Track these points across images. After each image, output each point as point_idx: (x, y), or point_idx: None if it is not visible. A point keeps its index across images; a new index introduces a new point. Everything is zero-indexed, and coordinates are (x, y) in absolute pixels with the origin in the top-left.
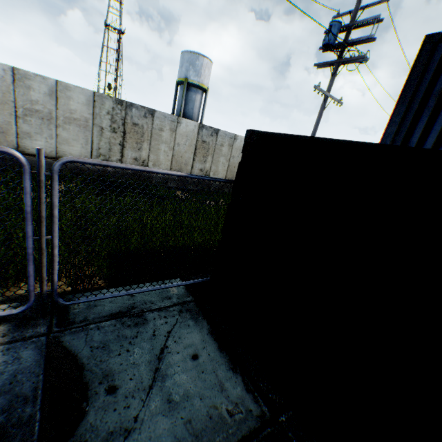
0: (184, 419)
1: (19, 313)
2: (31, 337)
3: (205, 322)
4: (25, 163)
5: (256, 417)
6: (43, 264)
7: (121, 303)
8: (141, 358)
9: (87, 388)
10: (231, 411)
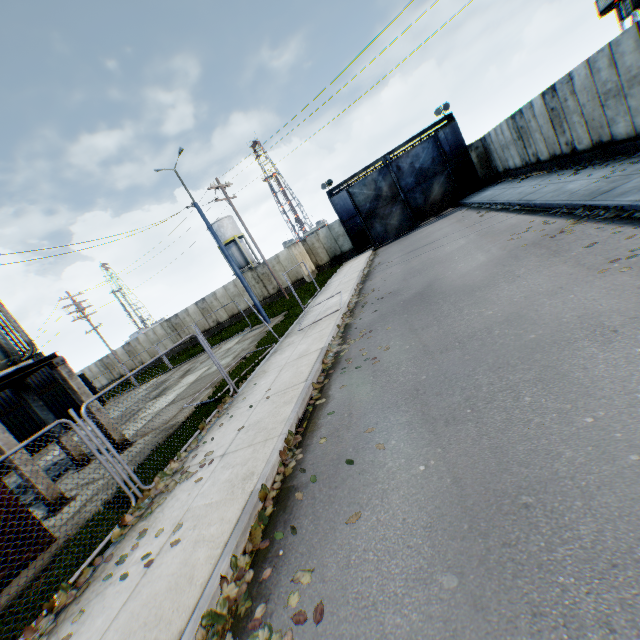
0: None
1: None
2: None
3: None
4: None
5: None
6: None
7: None
8: None
9: None
10: None
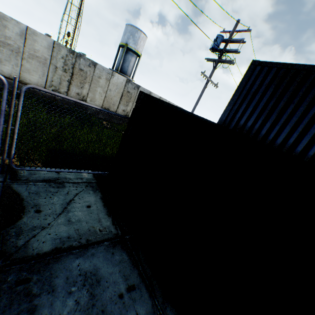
0: (75, 229)
1: None
2: None
3: (100, 193)
4: (6, 83)
5: (113, 234)
6: (6, 142)
7: (51, 176)
8: (58, 202)
9: (24, 208)
10: (101, 230)
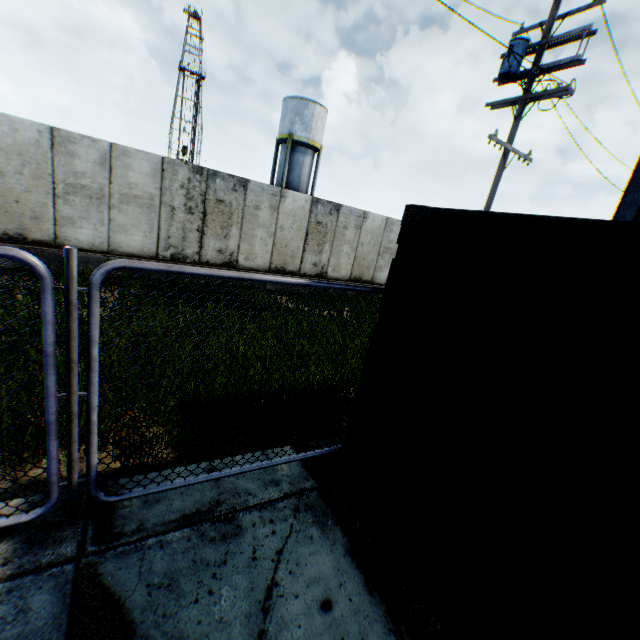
0: None
1: (33, 519)
2: (49, 564)
3: (338, 530)
4: (45, 273)
5: None
6: (72, 439)
7: (200, 494)
8: (234, 609)
9: None
10: None
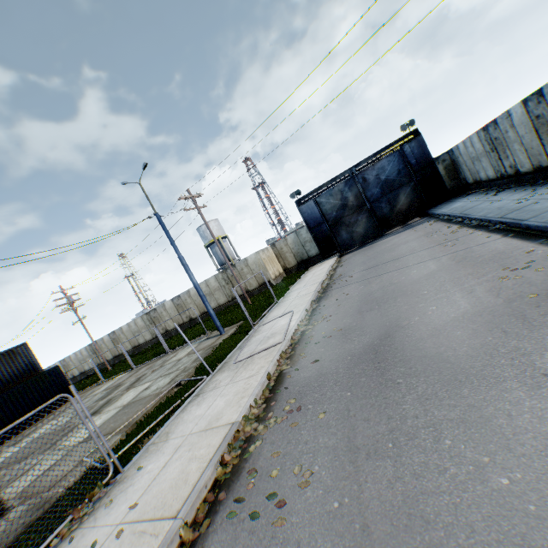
0: None
1: None
2: None
3: None
4: None
5: None
6: None
7: None
8: None
9: None
10: None
